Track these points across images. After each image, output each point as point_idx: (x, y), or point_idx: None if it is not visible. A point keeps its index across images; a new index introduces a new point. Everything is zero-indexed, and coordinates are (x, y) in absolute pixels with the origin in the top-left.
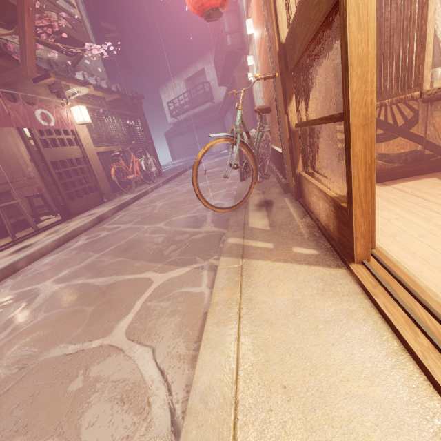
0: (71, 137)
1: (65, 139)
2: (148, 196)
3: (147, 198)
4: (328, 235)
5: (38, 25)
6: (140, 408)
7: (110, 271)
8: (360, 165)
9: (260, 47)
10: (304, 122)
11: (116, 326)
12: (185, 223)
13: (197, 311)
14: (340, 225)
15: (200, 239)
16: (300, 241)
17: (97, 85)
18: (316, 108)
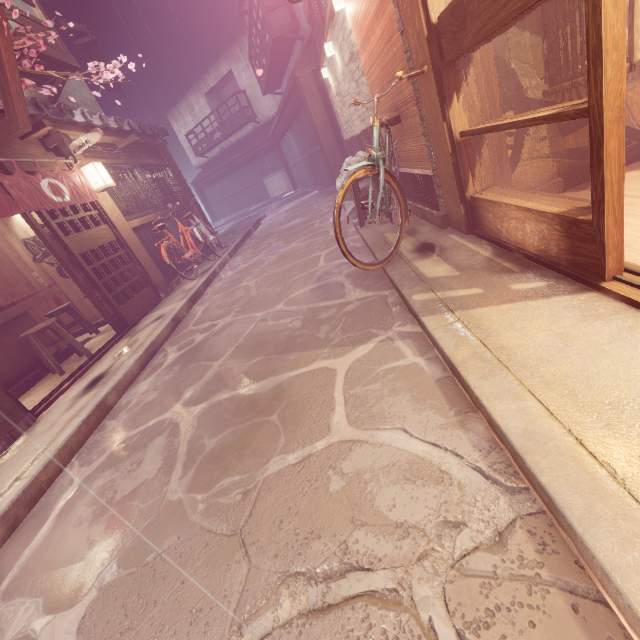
0: (93, 213)
1: (86, 218)
2: (221, 278)
3: (223, 280)
4: (549, 262)
5: (15, 47)
6: (438, 478)
7: (260, 375)
8: (614, 165)
9: (371, 30)
10: (488, 128)
11: (331, 423)
12: (316, 297)
13: (425, 382)
14: (574, 244)
15: (357, 310)
16: (514, 277)
17: (104, 126)
18: (483, 106)
